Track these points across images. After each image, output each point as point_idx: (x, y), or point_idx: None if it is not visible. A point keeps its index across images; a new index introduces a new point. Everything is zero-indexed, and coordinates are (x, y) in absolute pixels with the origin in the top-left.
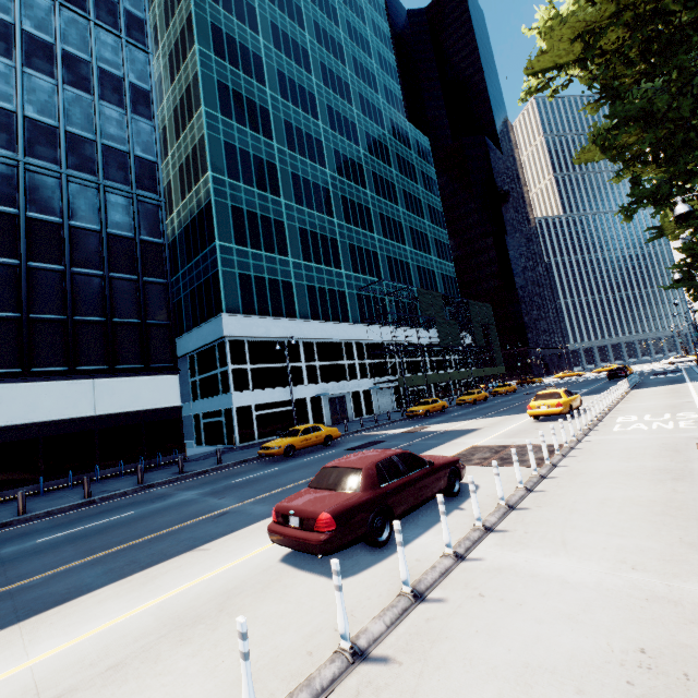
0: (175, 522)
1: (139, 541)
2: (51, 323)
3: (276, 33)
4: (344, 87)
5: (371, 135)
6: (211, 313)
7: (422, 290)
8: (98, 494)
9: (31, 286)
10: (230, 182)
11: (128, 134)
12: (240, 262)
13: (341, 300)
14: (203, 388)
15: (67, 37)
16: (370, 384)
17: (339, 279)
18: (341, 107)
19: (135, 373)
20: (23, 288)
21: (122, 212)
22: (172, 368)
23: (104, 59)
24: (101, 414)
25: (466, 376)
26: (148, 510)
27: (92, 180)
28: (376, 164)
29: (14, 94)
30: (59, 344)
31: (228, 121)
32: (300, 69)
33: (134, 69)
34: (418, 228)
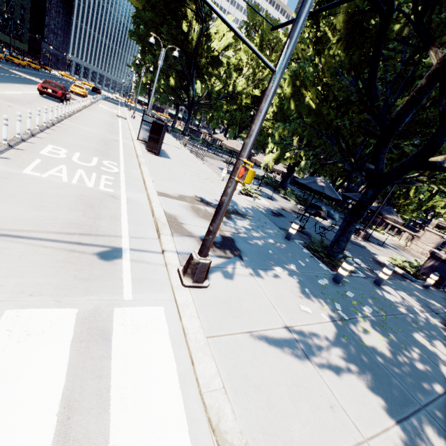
0: None
1: None
2: None
3: None
4: None
5: None
6: None
7: None
8: None
9: None
10: None
11: None
12: None
13: None
14: None
15: None
16: None
17: None
18: None
19: None
20: None
21: None
22: None
23: None
24: None
25: (2, 39)
26: None
27: None
28: None
29: None
30: None
31: None
32: None
33: None
34: None
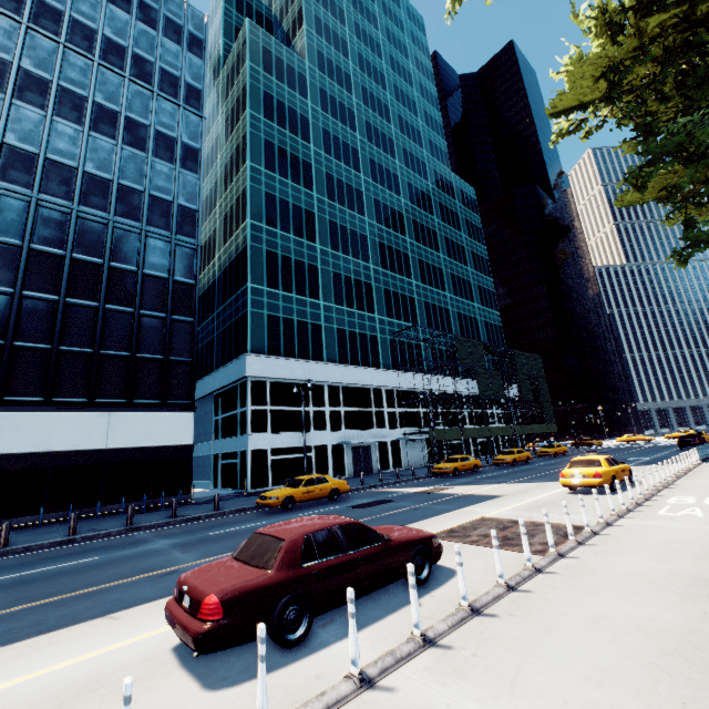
0: (119, 577)
1: (68, 596)
2: (79, 355)
3: (324, 97)
4: (387, 143)
5: (413, 186)
6: (237, 352)
7: (460, 338)
8: (84, 532)
9: (65, 320)
10: (267, 229)
11: (174, 186)
12: (270, 303)
13: (373, 345)
14: (224, 428)
15: (131, 106)
16: (399, 434)
17: (372, 324)
18: (384, 160)
19: (151, 408)
20: (58, 322)
21: (160, 254)
22: (189, 405)
23: (161, 123)
24: (112, 448)
25: (509, 433)
26: (110, 558)
27: (135, 226)
28: (417, 212)
29: (79, 153)
30: (83, 375)
31: (271, 174)
32: (345, 127)
33: (188, 131)
34: (460, 275)
